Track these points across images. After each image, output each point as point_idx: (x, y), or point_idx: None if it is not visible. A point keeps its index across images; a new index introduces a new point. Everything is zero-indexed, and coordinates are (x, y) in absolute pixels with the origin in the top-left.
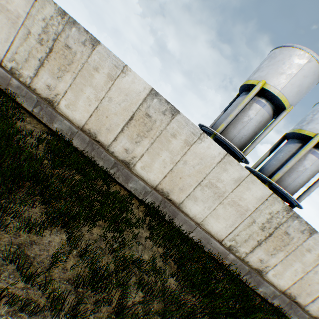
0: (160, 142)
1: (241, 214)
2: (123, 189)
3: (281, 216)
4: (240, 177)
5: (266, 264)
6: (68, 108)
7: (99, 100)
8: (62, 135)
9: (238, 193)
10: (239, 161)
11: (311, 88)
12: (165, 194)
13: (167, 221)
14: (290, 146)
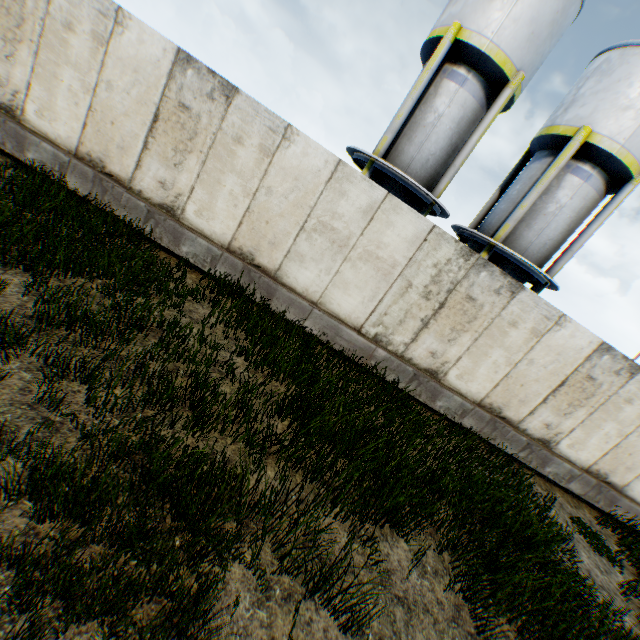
0: (217, 159)
1: (386, 275)
2: (176, 259)
3: (457, 268)
4: (372, 203)
5: (444, 360)
6: (43, 118)
7: (91, 92)
8: (42, 169)
9: (373, 235)
10: (425, 210)
11: (564, 26)
12: (247, 257)
13: (261, 305)
14: (534, 167)
